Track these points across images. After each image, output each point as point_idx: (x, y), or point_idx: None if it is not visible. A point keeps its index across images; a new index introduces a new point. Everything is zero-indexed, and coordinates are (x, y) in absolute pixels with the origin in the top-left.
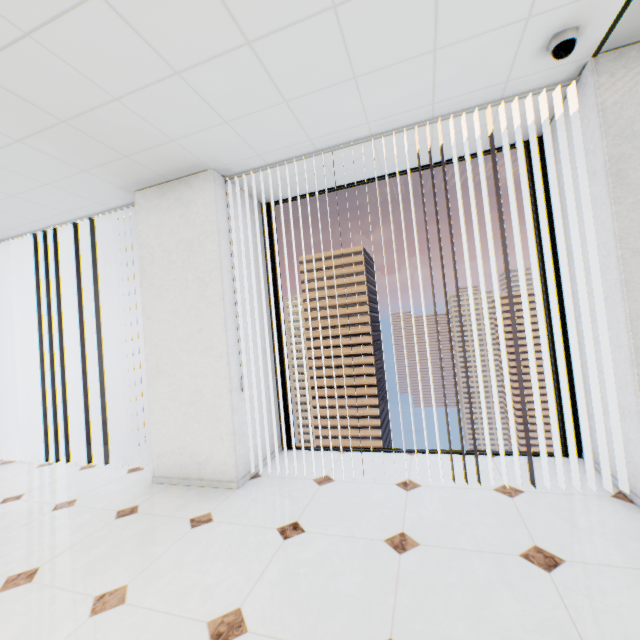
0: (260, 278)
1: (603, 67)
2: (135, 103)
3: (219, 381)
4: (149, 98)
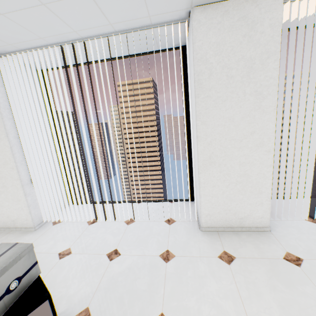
0: None
1: None
2: None
3: (264, 168)
4: None
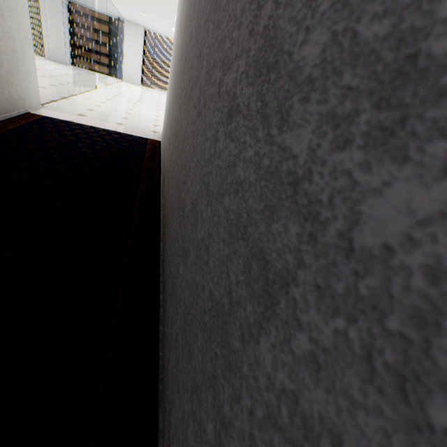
0: (68, 23)
1: (126, 22)
2: None
3: (62, 44)
4: None
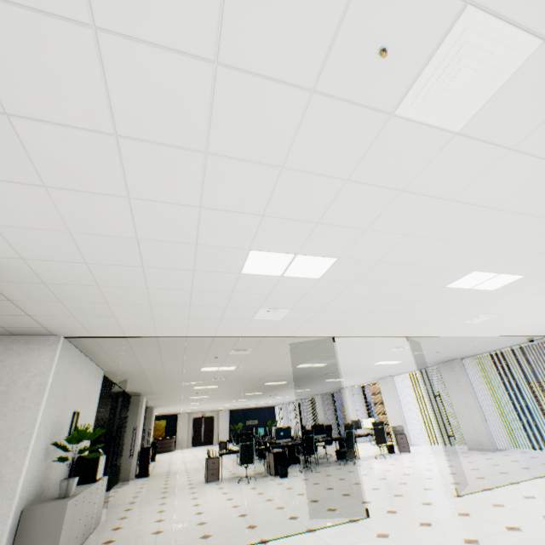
0: (482, 384)
1: None
2: (440, 358)
3: (477, 418)
4: (442, 358)
